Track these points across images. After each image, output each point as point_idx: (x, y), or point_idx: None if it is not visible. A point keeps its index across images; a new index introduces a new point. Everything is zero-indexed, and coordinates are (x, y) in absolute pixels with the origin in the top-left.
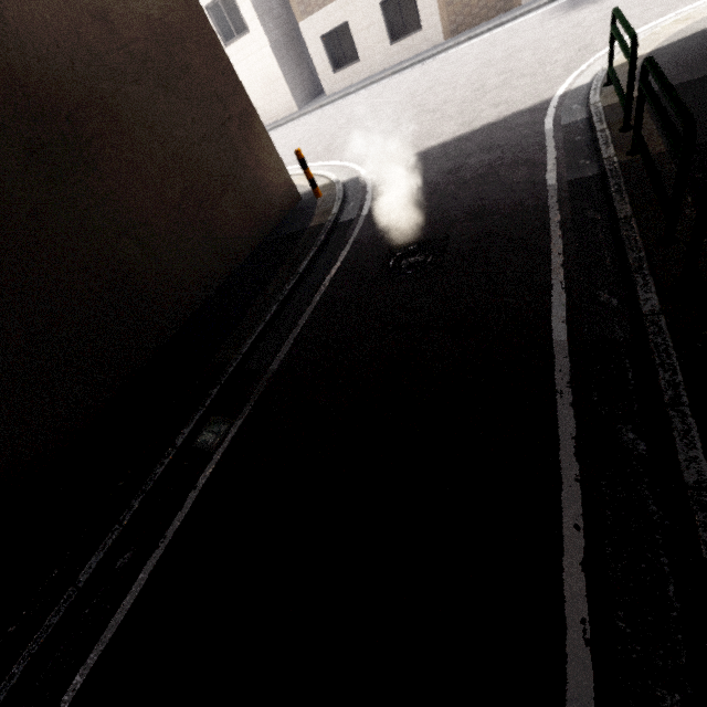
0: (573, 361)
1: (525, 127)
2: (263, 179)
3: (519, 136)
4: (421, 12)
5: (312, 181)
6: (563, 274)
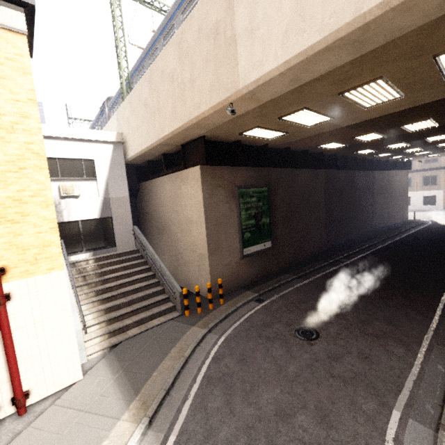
0: None
1: None
2: (405, 213)
3: None
4: (436, 202)
5: (414, 217)
6: None
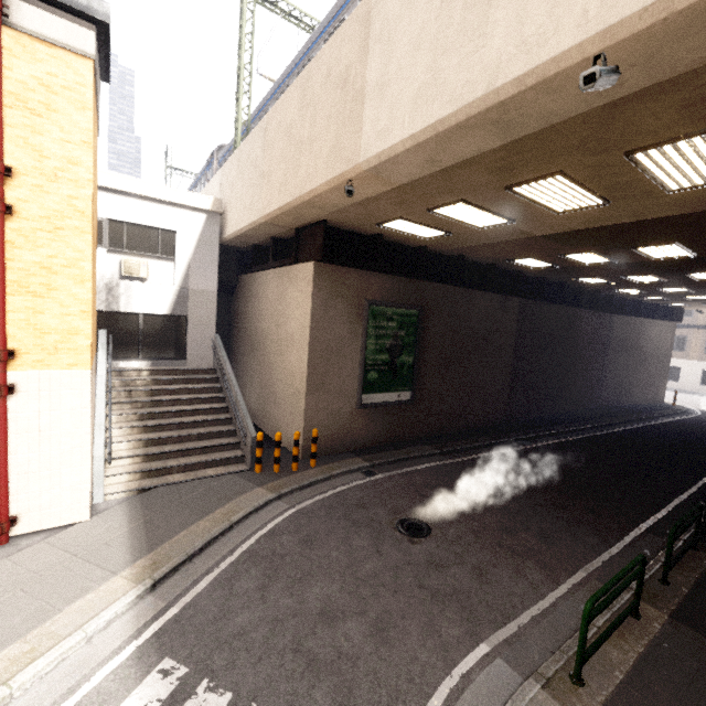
0: None
1: None
2: (659, 391)
3: None
4: None
5: (674, 400)
6: None
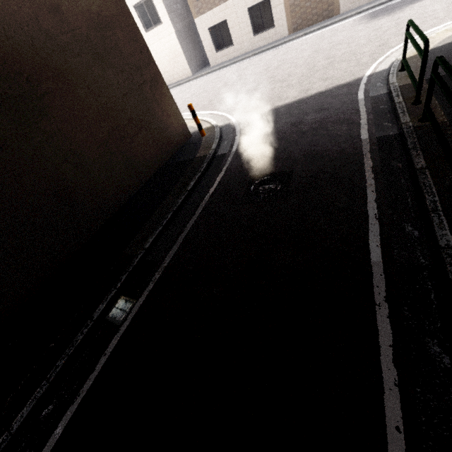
0: (387, 279)
1: (344, 96)
2: (166, 123)
3: (341, 102)
4: (274, 16)
5: (199, 125)
6: (376, 207)
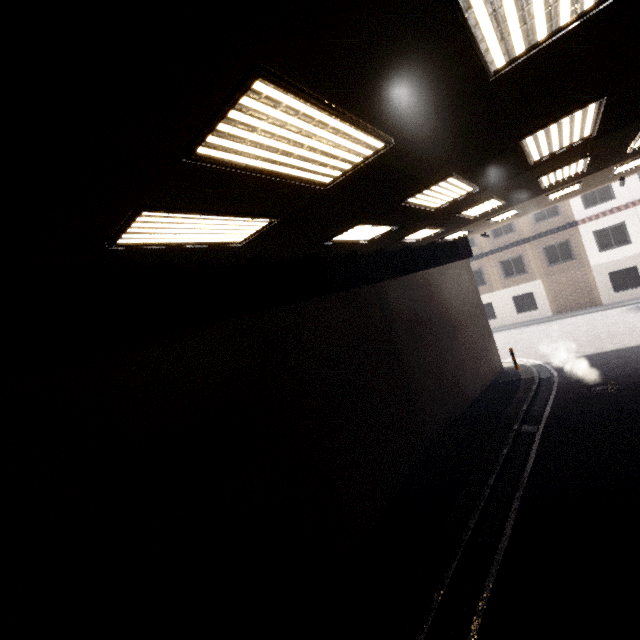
0: None
1: (637, 352)
2: (492, 357)
3: (636, 355)
4: (537, 303)
5: (515, 362)
6: None
